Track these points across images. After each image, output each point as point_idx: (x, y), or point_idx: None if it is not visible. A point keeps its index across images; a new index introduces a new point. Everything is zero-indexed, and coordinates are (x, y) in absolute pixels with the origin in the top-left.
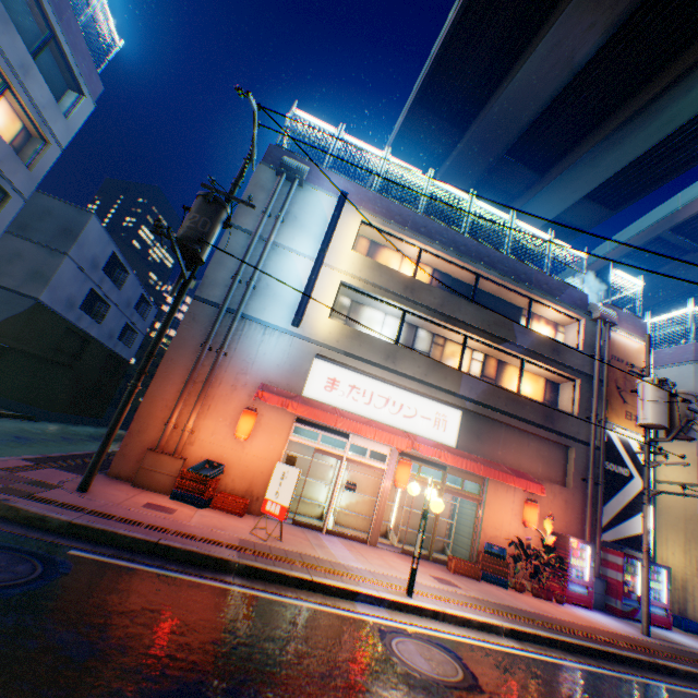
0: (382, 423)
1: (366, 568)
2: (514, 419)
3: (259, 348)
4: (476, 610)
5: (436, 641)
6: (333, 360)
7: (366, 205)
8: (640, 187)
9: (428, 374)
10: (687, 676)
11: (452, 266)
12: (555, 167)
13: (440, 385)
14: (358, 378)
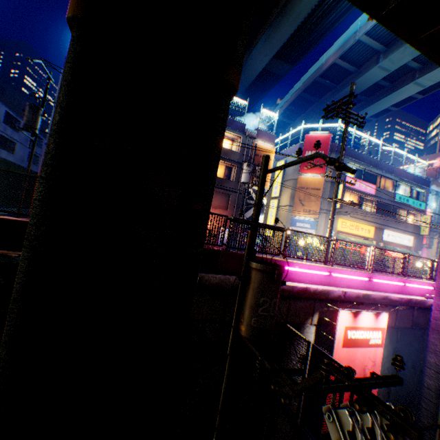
0: None
1: None
2: None
3: None
4: None
5: None
6: None
7: None
8: (302, 51)
9: None
10: None
11: None
12: (255, 40)
13: None
14: None
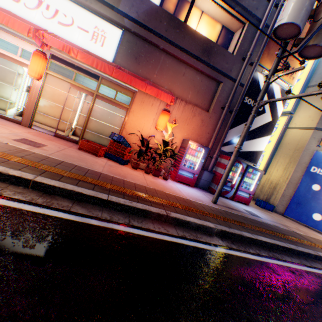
0: (22, 18)
1: None
2: (172, 46)
3: None
4: None
5: None
6: None
7: None
8: None
9: None
10: (200, 229)
11: None
12: None
13: None
14: None
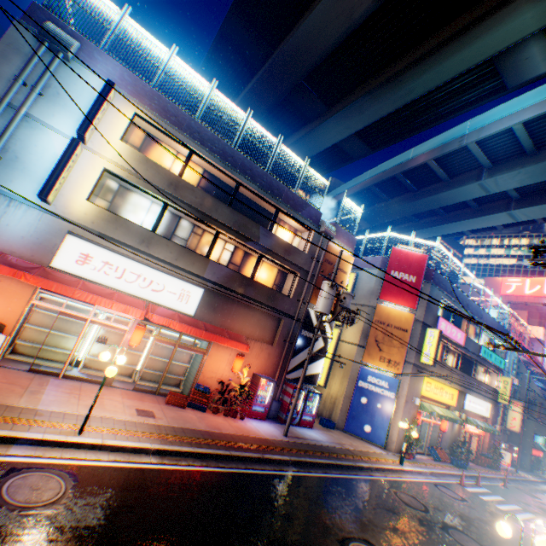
0: (127, 295)
1: (64, 411)
2: (244, 298)
3: (1, 219)
4: (142, 437)
5: (69, 470)
6: (88, 238)
7: (143, 99)
8: (391, 137)
9: (179, 259)
10: (282, 462)
11: (221, 172)
12: (339, 104)
13: (188, 269)
14: (113, 257)
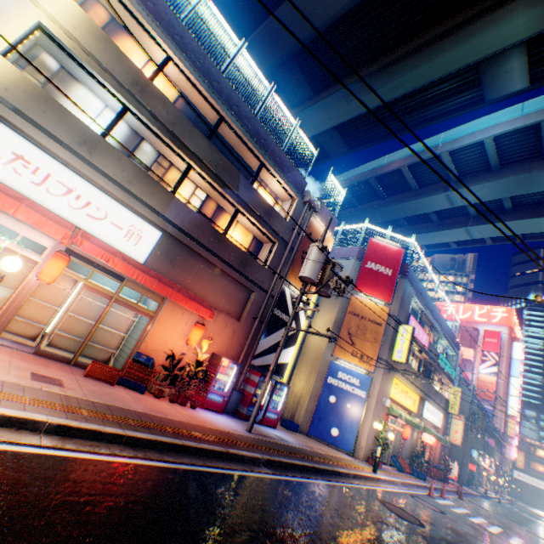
0: (47, 209)
1: None
2: (213, 255)
3: None
4: (30, 405)
5: None
6: None
7: None
8: (370, 138)
9: (133, 183)
10: (251, 461)
11: (201, 98)
12: (325, 92)
13: (144, 199)
14: (32, 151)
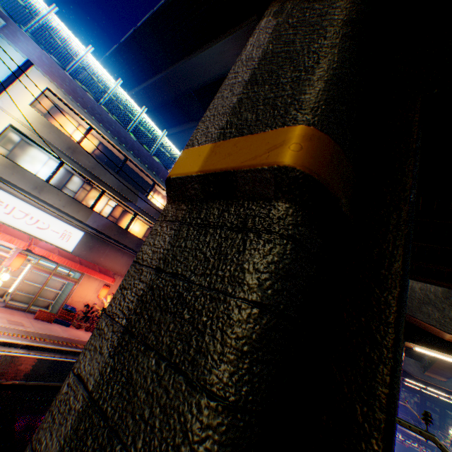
0: (14, 229)
1: None
2: (118, 243)
3: None
4: (13, 337)
5: None
6: None
7: (57, 79)
8: None
9: (66, 206)
10: None
11: (114, 147)
12: None
13: (73, 215)
14: (5, 195)
